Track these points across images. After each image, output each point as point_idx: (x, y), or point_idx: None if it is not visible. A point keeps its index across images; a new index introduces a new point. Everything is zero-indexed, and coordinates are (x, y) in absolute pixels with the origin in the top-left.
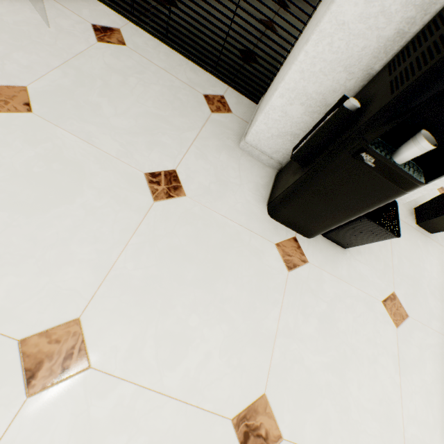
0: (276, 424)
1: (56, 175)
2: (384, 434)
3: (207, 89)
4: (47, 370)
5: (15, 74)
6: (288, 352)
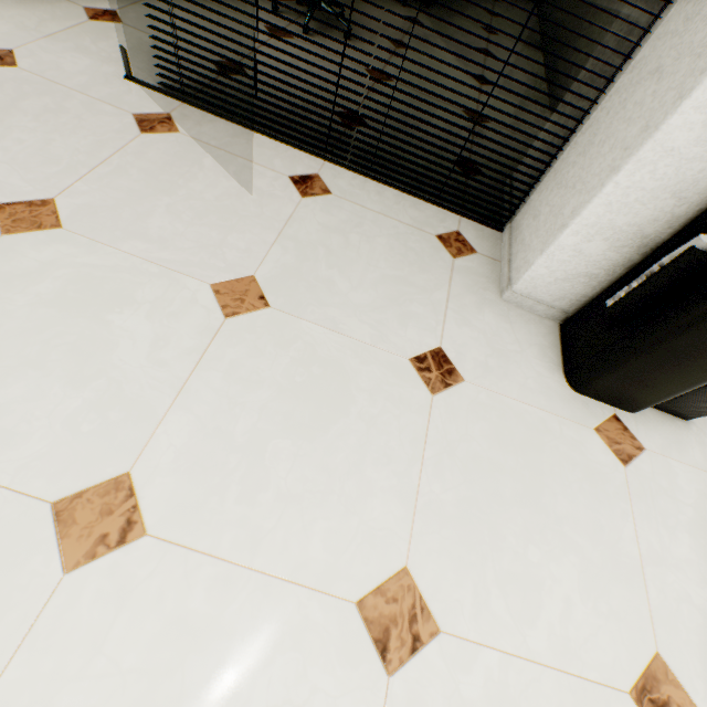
0: (688, 697)
1: (320, 382)
2: None
3: (438, 227)
4: (397, 639)
5: (238, 263)
6: (667, 587)
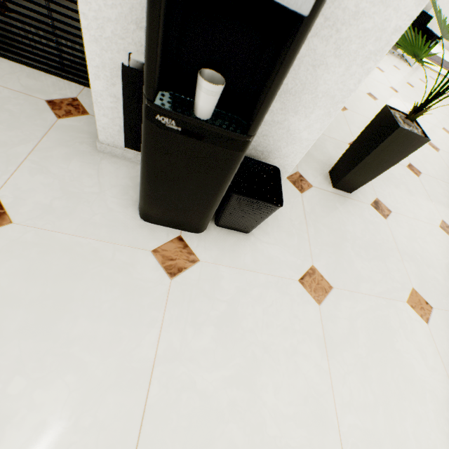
0: None
1: None
2: (314, 439)
3: (53, 94)
4: None
5: None
6: (173, 381)
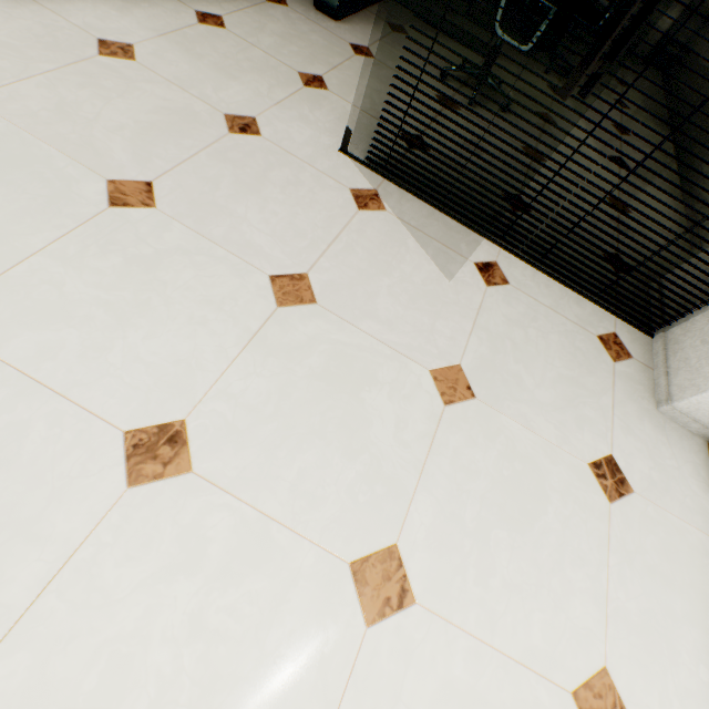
0: None
1: (521, 478)
2: None
3: (597, 327)
4: None
5: (446, 350)
6: None
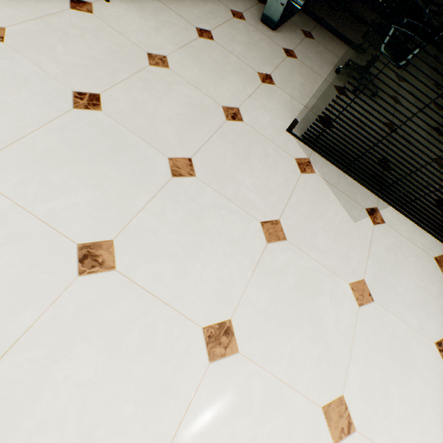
0: None
1: (401, 352)
2: None
3: (433, 251)
4: None
5: (356, 269)
6: None
